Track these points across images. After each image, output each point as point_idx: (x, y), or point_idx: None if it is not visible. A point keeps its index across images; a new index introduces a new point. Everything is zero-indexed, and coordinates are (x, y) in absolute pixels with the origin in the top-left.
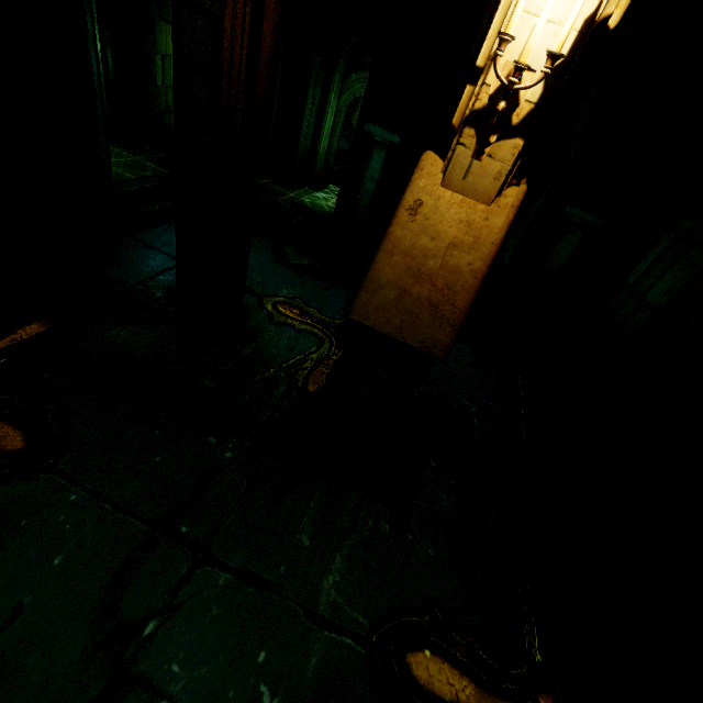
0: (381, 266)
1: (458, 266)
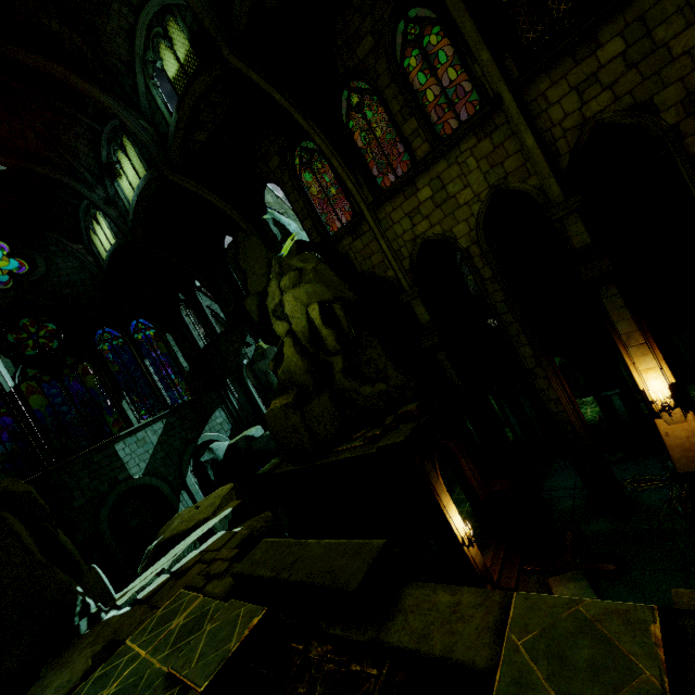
0: (673, 454)
1: (694, 442)
